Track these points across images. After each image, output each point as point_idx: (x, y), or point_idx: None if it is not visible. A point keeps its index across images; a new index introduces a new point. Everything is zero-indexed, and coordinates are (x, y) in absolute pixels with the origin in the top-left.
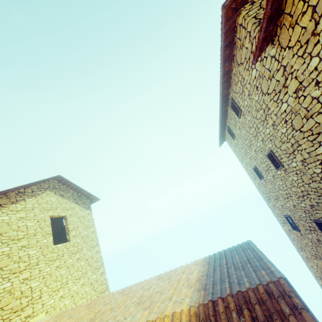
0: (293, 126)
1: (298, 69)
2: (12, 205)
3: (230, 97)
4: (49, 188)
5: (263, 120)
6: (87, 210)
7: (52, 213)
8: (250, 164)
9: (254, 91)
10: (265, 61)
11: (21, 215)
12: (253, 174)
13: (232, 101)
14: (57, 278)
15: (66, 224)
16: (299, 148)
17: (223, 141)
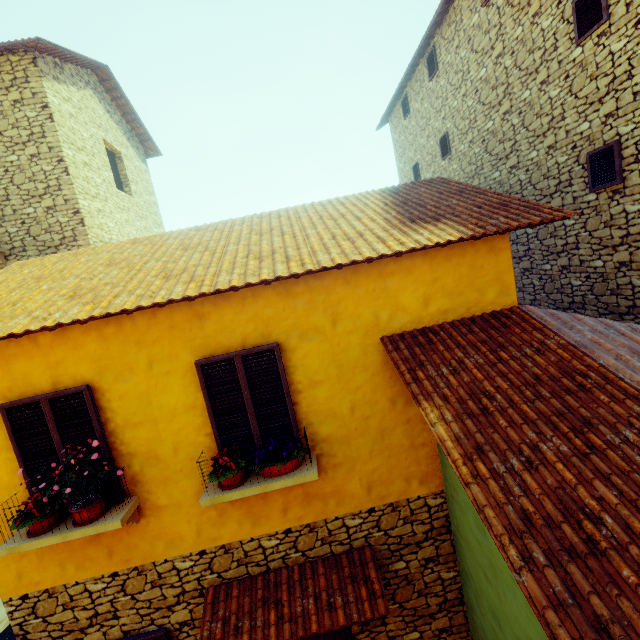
0: (480, 97)
1: (508, 32)
2: (55, 82)
3: (432, 44)
4: (90, 85)
5: (457, 88)
6: (143, 163)
7: (103, 135)
8: (412, 160)
9: (465, 44)
10: (491, 10)
11: (70, 110)
12: (409, 177)
13: (433, 51)
14: (129, 234)
15: (121, 168)
16: (474, 125)
17: (385, 123)
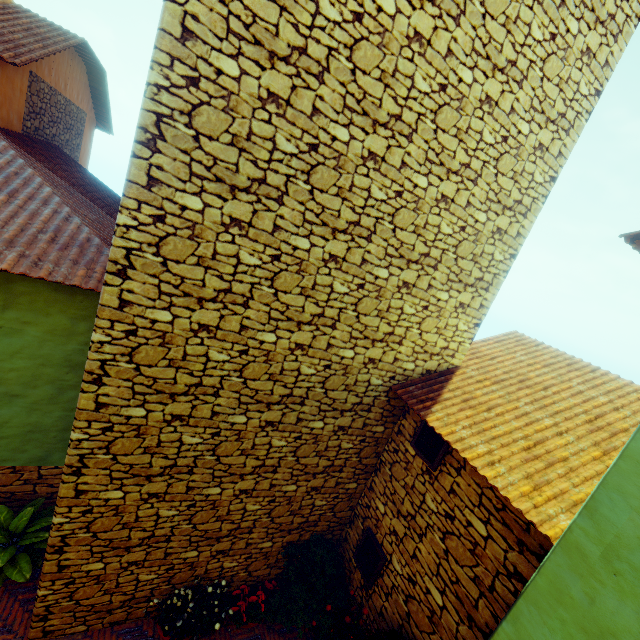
0: None
1: None
2: None
3: None
4: None
5: None
6: None
7: None
8: None
9: None
10: None
11: None
12: None
13: None
14: None
15: None
16: None
17: None
